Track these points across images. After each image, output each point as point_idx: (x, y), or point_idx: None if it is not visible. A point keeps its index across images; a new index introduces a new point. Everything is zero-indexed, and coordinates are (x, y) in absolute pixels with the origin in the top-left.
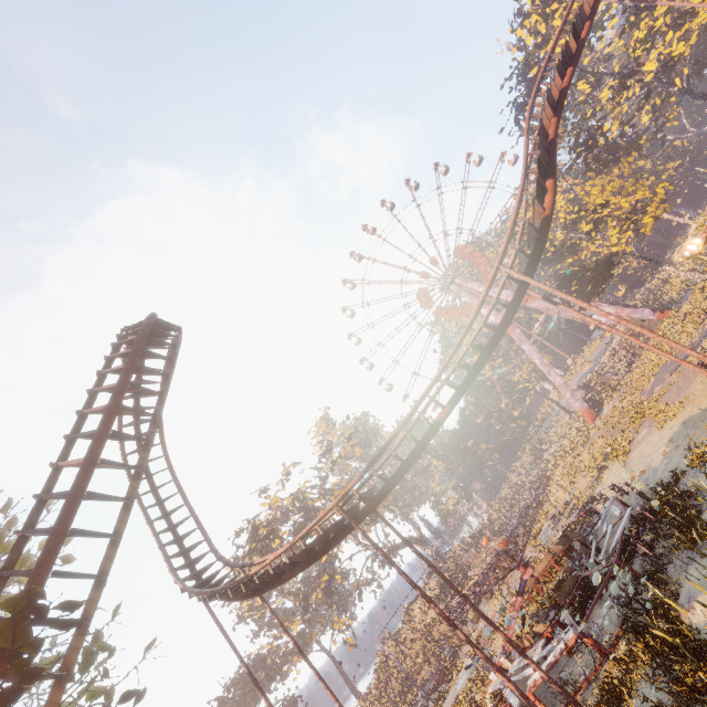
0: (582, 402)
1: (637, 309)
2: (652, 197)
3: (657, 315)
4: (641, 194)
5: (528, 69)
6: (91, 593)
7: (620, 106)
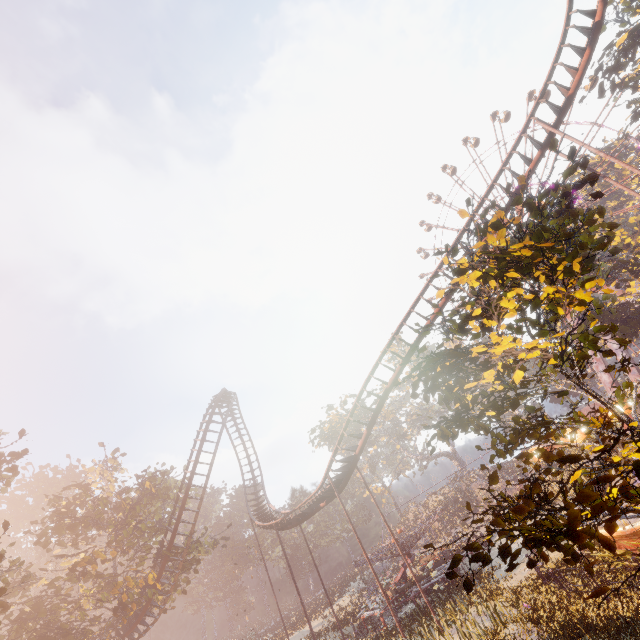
0: None
1: None
2: None
3: None
4: None
5: (624, 21)
6: (188, 538)
7: None
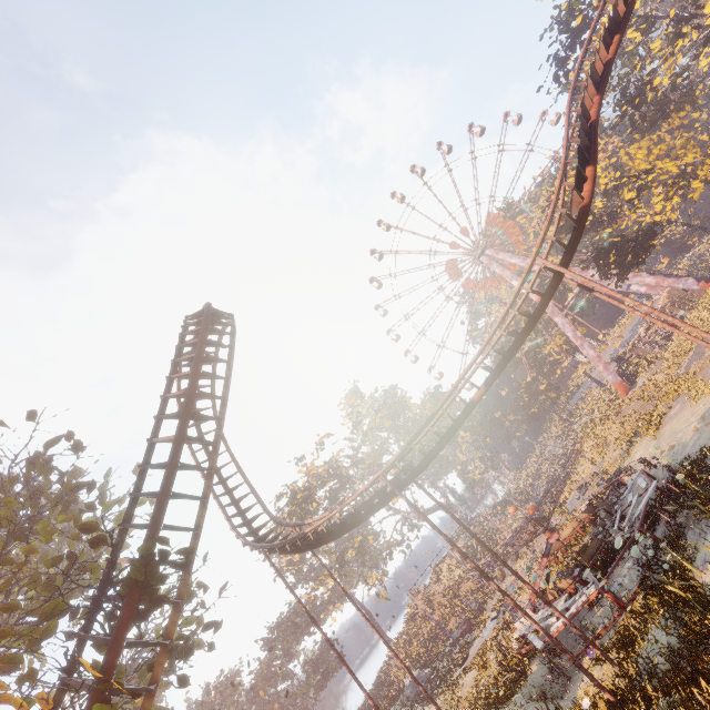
0: (615, 375)
1: (680, 279)
2: (703, 159)
3: (702, 285)
4: (691, 158)
5: (571, 17)
6: (191, 543)
7: (674, 53)
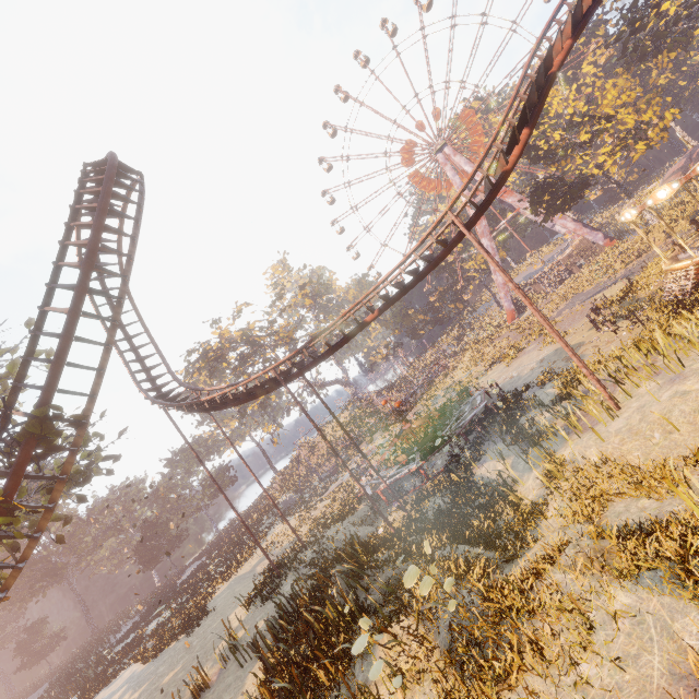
0: (511, 303)
1: (593, 232)
2: (659, 120)
3: (606, 242)
4: (648, 116)
5: None
6: (87, 405)
7: None
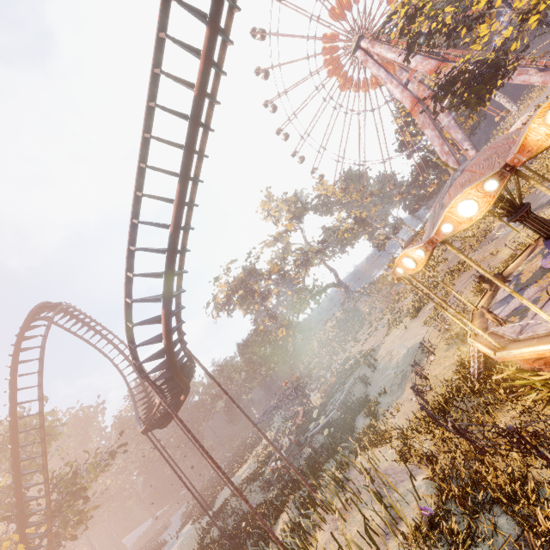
0: None
1: None
2: None
3: None
4: None
5: None
6: (45, 484)
7: None
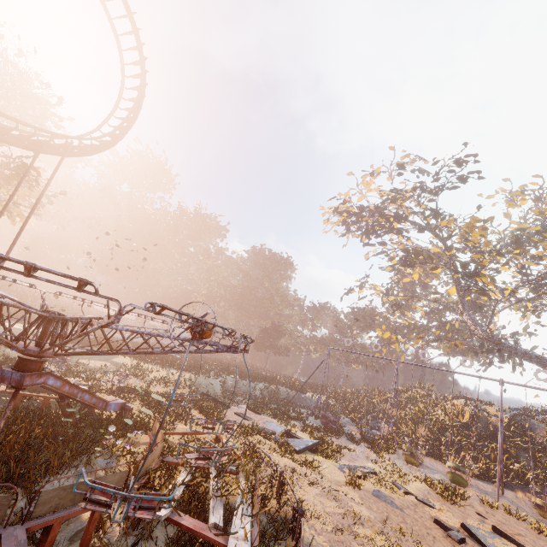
0: None
1: None
2: None
3: None
4: None
5: None
6: None
7: None
